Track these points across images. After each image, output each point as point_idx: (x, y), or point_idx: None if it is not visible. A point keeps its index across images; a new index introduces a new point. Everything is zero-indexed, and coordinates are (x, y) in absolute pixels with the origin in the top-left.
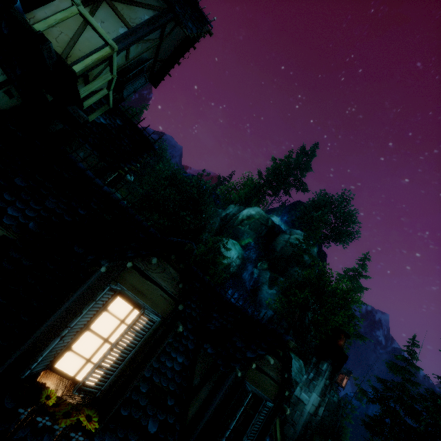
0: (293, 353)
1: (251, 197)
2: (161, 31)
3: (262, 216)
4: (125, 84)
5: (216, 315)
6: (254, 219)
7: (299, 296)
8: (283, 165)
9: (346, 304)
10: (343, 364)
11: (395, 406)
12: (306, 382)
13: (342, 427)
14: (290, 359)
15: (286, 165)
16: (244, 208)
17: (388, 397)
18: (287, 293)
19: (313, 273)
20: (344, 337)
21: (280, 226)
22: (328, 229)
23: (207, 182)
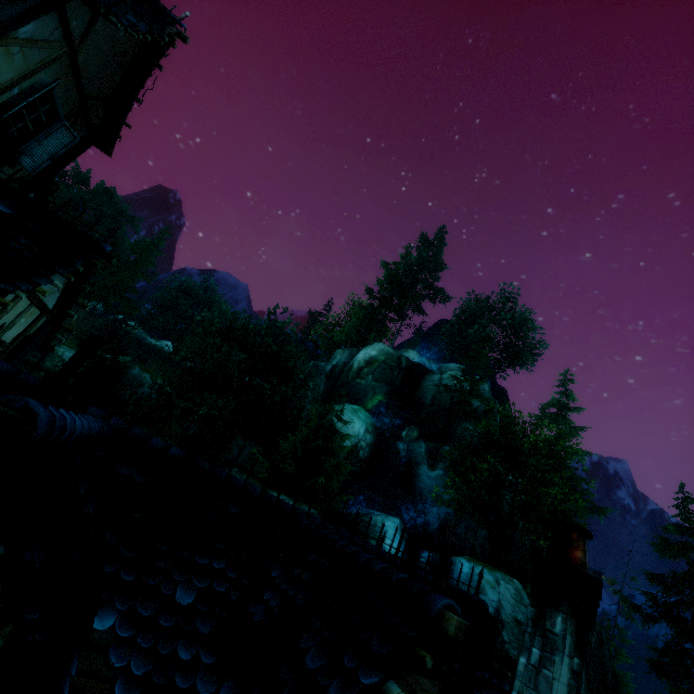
0: (498, 570)
1: (365, 330)
2: (61, 23)
3: (389, 355)
4: (23, 144)
5: (277, 572)
6: (378, 363)
7: (482, 469)
8: (402, 269)
9: (560, 461)
10: (596, 603)
11: (693, 617)
12: (528, 674)
13: (617, 675)
14: (485, 610)
15: (405, 268)
16: (358, 350)
17: (676, 605)
18: (461, 470)
19: (494, 426)
20: (579, 539)
21: (423, 364)
22: (497, 351)
23: (286, 322)
